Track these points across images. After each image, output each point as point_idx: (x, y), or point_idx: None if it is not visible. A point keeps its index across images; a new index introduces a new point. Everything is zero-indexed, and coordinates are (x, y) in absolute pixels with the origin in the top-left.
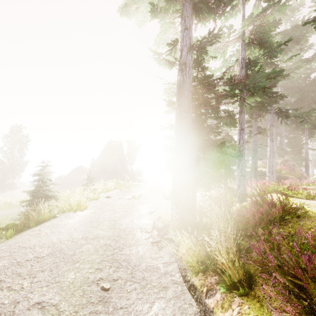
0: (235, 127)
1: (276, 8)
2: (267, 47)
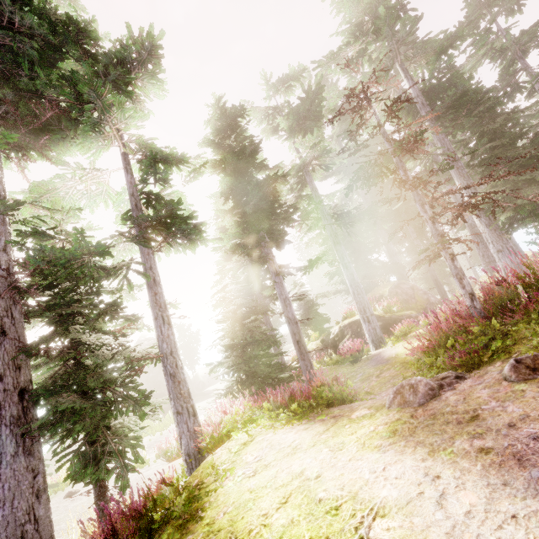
0: (137, 321)
1: (119, 116)
2: (177, 162)
